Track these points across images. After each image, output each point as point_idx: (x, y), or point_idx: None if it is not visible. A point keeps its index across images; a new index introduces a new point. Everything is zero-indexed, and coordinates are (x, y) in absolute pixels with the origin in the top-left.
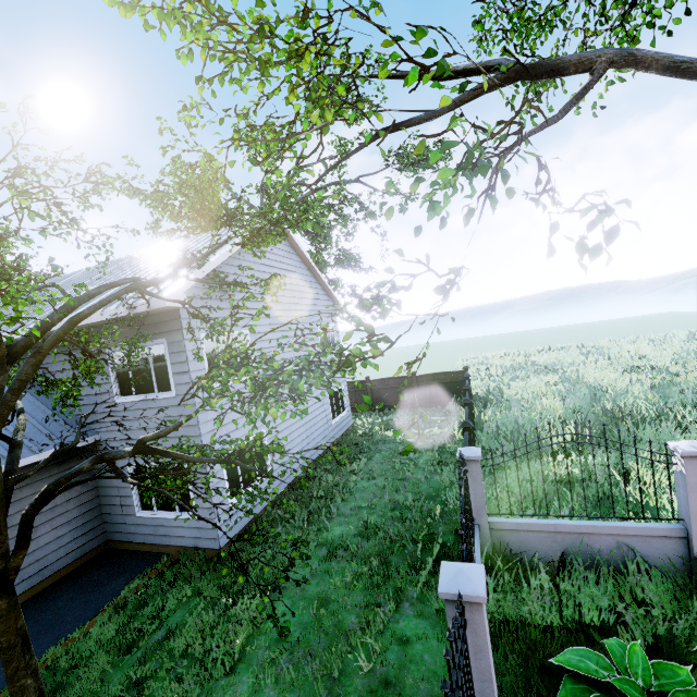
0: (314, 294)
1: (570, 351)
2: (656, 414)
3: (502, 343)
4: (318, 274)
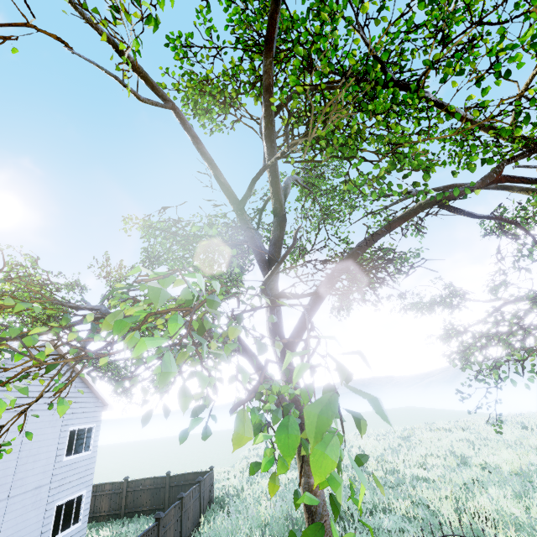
0: (77, 398)
1: None
2: None
3: None
4: (87, 380)
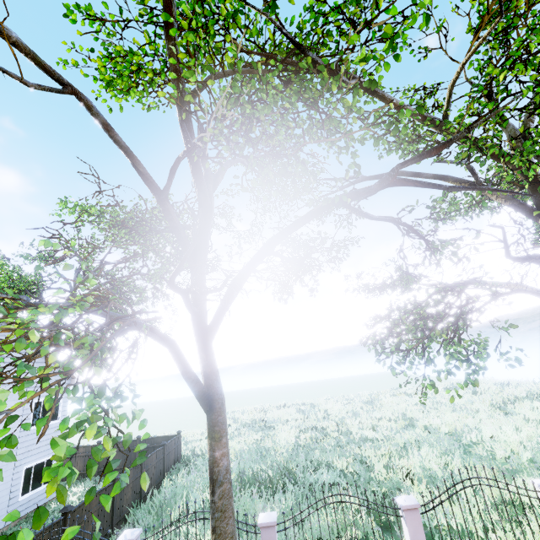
0: None
1: (292, 408)
2: (256, 479)
3: (273, 395)
4: None
